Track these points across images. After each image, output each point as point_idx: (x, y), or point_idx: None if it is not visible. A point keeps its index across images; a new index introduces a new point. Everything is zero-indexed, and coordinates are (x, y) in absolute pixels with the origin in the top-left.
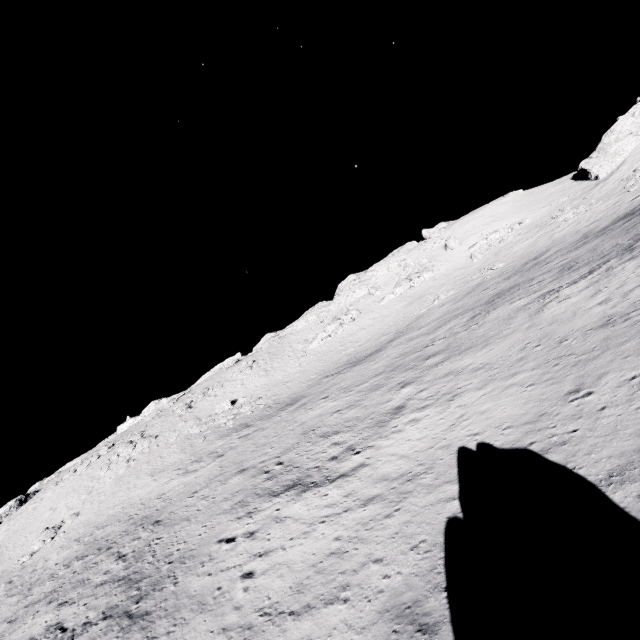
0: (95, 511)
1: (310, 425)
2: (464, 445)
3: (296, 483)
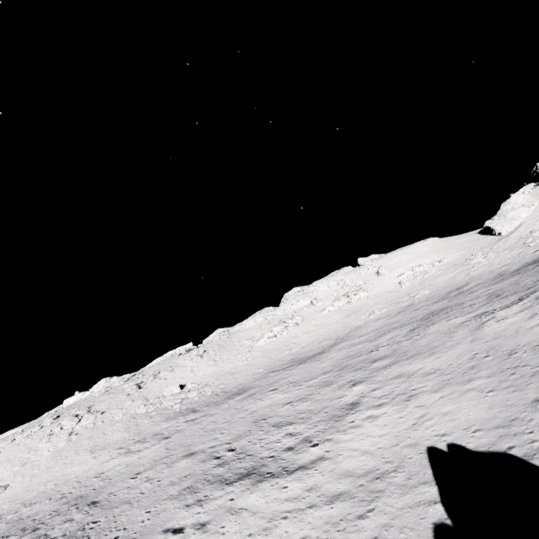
0: (25, 485)
1: (261, 414)
2: (433, 445)
3: (250, 472)
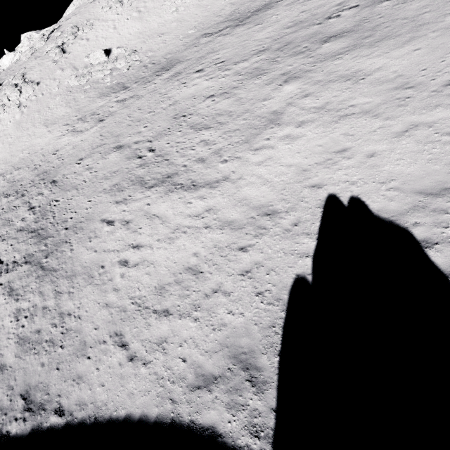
0: (8, 152)
1: (182, 108)
2: (336, 194)
3: (165, 180)
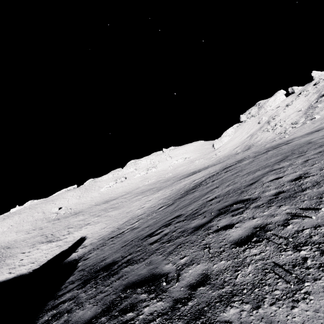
0: None
1: (70, 224)
2: (83, 236)
3: (50, 240)
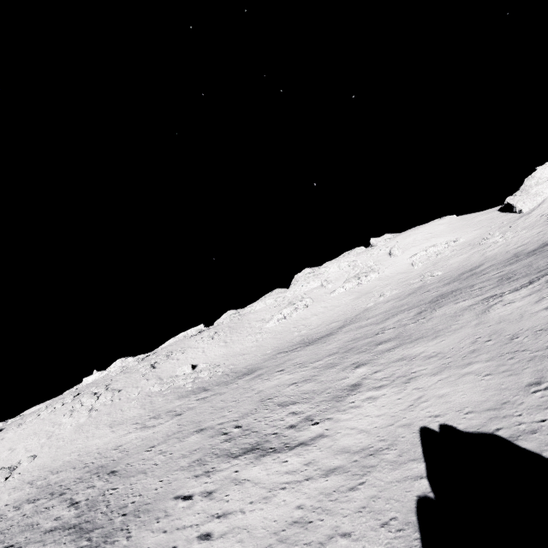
0: (52, 456)
1: (267, 394)
2: (426, 425)
3: (255, 447)
